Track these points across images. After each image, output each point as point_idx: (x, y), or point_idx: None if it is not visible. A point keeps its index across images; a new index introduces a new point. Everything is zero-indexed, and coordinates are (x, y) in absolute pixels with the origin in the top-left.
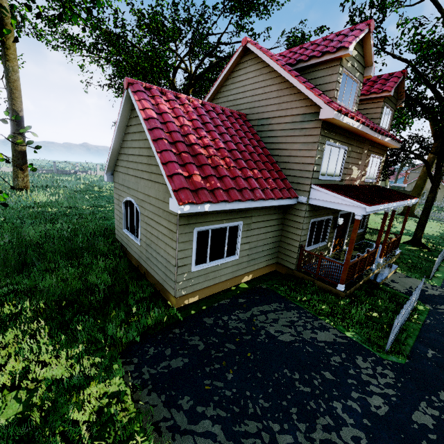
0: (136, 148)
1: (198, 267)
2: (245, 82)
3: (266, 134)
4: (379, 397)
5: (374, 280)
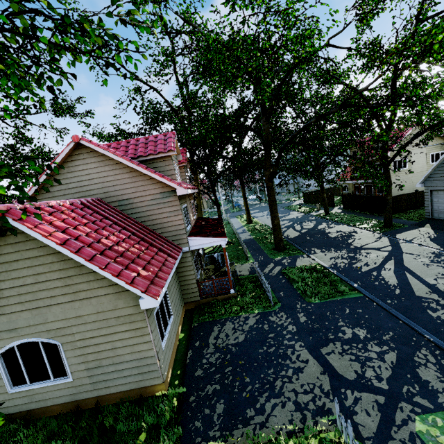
0: (25, 277)
1: (164, 343)
2: (88, 171)
3: (133, 211)
4: (290, 325)
5: (235, 276)
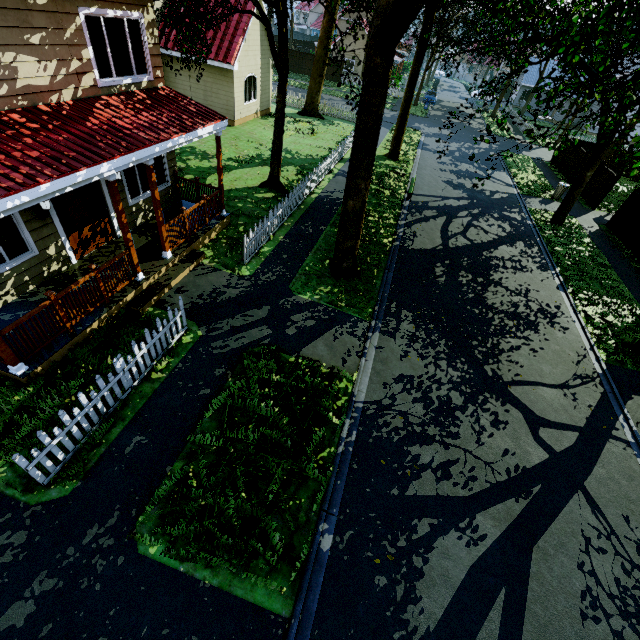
0: None
1: None
2: None
3: None
4: None
5: (132, 307)
